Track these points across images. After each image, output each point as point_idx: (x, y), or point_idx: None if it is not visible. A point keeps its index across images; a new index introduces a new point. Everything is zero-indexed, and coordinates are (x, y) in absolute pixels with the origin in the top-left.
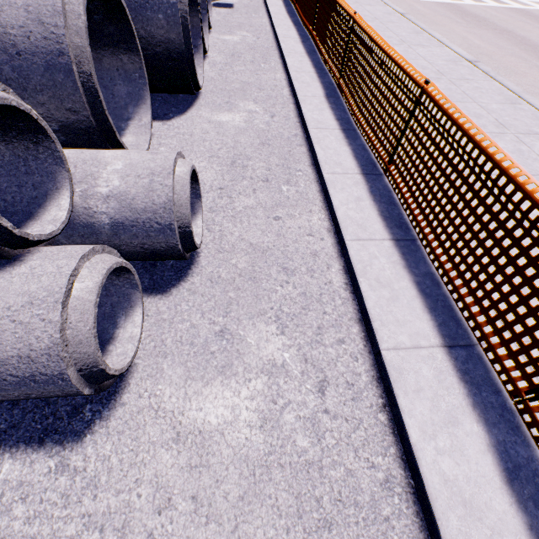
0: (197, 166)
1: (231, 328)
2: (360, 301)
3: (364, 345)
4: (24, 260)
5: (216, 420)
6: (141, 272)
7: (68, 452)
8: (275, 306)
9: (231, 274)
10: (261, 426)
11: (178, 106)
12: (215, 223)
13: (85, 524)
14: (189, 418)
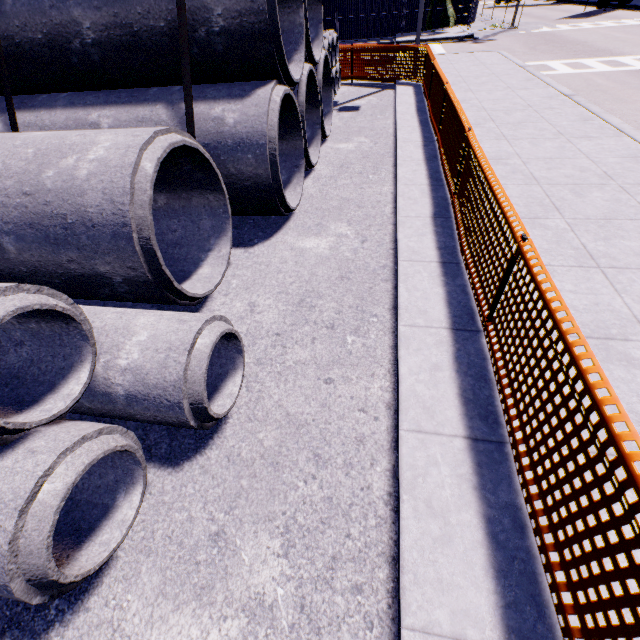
0: (262, 304)
1: (229, 531)
2: (398, 529)
3: (388, 604)
4: (16, 449)
5: None
6: (163, 434)
7: None
8: (289, 510)
9: (252, 453)
10: None
11: (266, 230)
12: (257, 380)
13: None
14: None
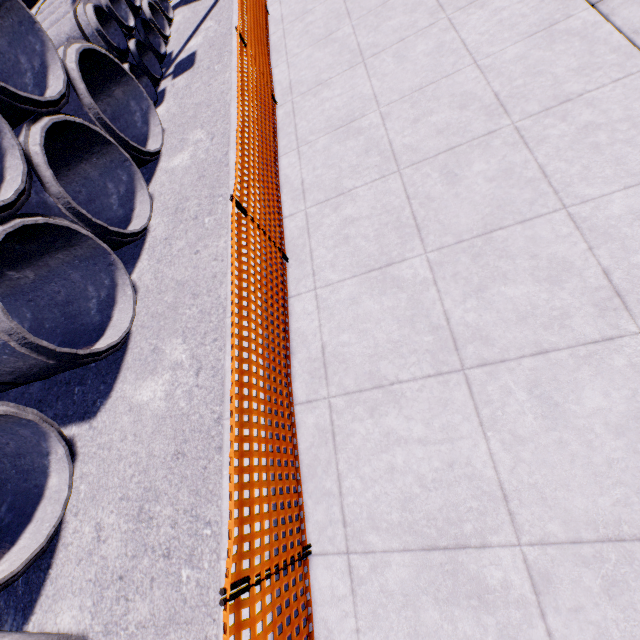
0: (106, 523)
1: None
2: None
3: None
4: None
5: None
6: None
7: None
8: None
9: None
10: None
11: (107, 378)
12: None
13: None
14: None
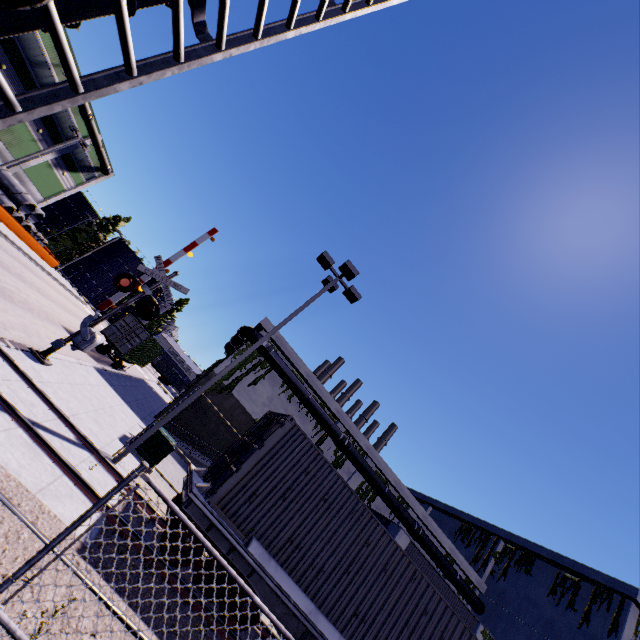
0: None
1: None
2: None
3: None
4: None
5: None
6: None
7: None
8: None
9: None
10: None
11: None
12: None
13: None
14: None
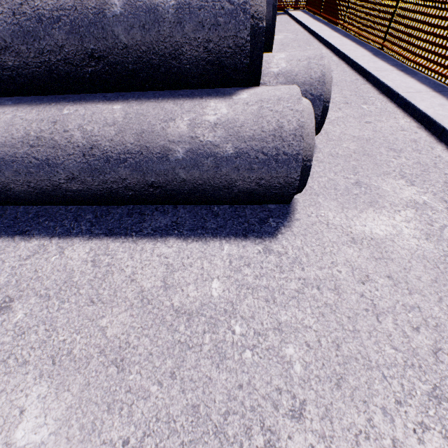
0: None
1: (363, 181)
2: None
3: None
4: (258, 87)
5: (381, 233)
6: None
7: (268, 243)
8: (396, 169)
9: (346, 152)
10: (426, 238)
11: None
12: None
13: (302, 284)
14: (357, 230)
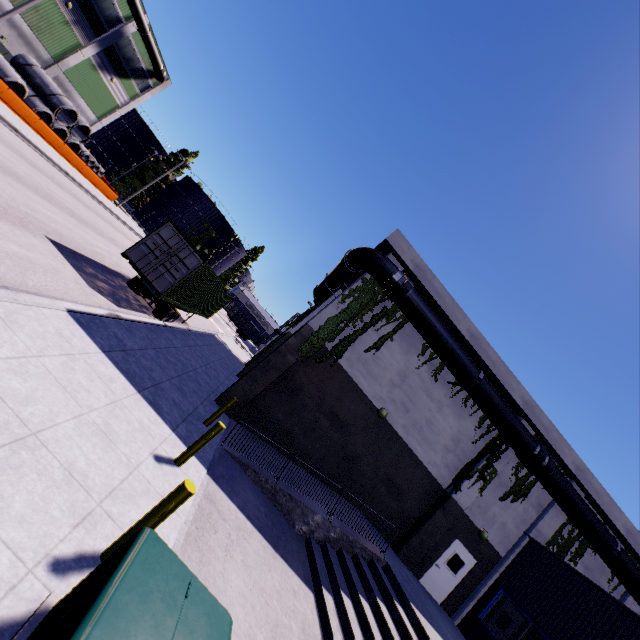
0: None
1: None
2: None
3: None
4: None
5: None
6: None
7: None
8: None
9: None
10: None
11: None
12: None
13: None
14: None
